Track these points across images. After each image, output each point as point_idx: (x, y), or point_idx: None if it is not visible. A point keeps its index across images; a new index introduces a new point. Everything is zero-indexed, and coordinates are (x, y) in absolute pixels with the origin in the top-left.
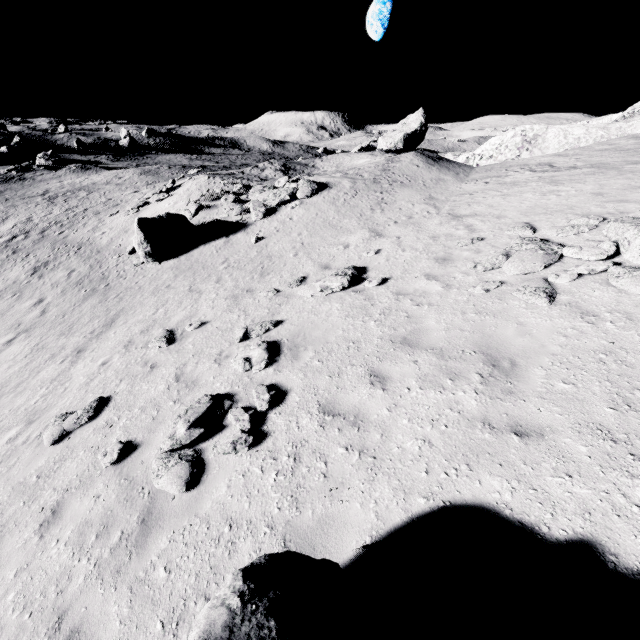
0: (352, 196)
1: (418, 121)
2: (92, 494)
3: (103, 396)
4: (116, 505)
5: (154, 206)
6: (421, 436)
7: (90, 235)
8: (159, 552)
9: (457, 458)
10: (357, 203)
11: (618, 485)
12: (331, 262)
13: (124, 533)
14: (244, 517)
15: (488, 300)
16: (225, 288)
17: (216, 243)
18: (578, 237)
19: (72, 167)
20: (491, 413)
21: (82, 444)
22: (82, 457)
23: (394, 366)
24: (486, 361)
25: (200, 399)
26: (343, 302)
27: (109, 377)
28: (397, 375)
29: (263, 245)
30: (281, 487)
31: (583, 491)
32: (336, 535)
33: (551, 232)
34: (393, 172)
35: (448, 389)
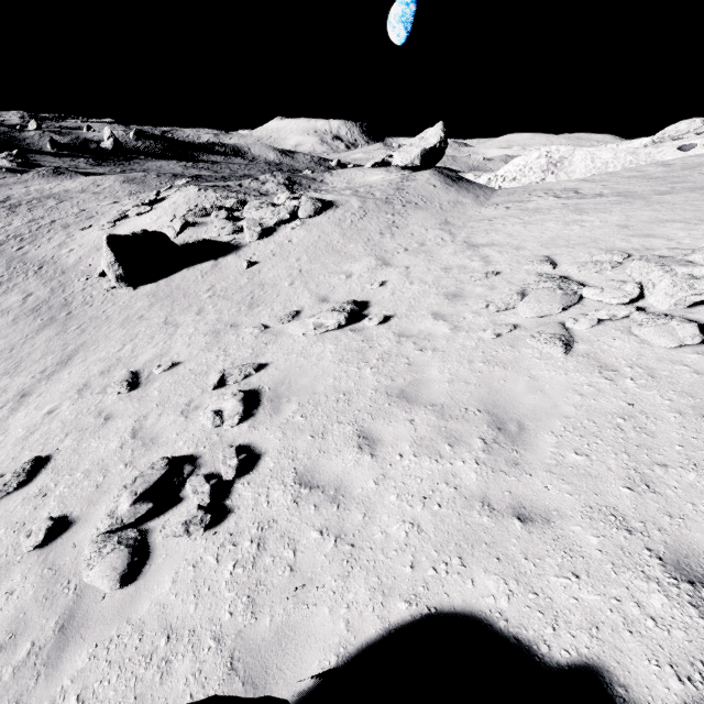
0: (360, 217)
1: (437, 136)
2: (5, 589)
3: (41, 455)
4: (32, 605)
5: (134, 220)
6: (410, 518)
7: (55, 252)
8: (74, 674)
9: (449, 549)
10: (365, 226)
11: (632, 590)
12: (330, 294)
13: (35, 645)
14: (187, 625)
15: (499, 347)
16: (206, 321)
17: (202, 267)
18: (600, 275)
19: (41, 171)
20: (492, 490)
21: (5, 519)
22: (2, 537)
23: (387, 426)
24: (491, 423)
25: (154, 464)
26: (338, 343)
27: (53, 430)
28: (389, 437)
29: (256, 271)
30: (237, 583)
31: (591, 597)
32: (295, 652)
33: (572, 268)
34: (407, 192)
35: (446, 457)
